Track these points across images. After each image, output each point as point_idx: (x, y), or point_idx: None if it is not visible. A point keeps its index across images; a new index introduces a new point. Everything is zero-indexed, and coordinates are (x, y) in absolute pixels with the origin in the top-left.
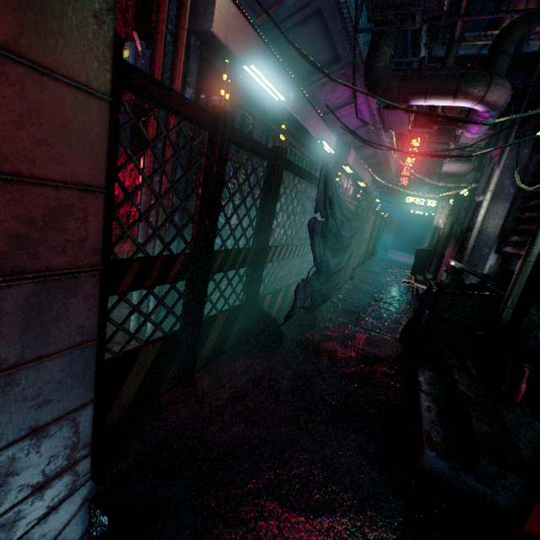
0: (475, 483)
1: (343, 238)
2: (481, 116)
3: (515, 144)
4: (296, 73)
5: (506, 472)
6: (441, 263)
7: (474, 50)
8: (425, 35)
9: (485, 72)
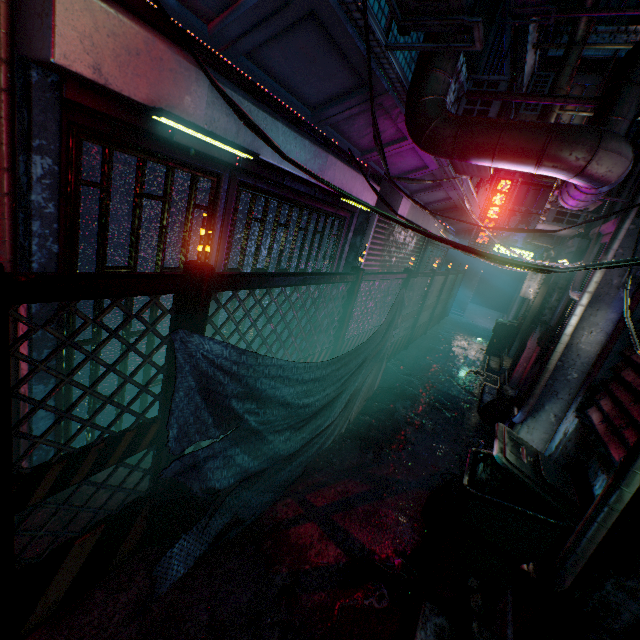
0: None
1: (313, 406)
2: (581, 190)
3: (636, 226)
4: (303, 102)
5: None
6: (521, 356)
7: (608, 50)
8: (536, 31)
9: (591, 128)
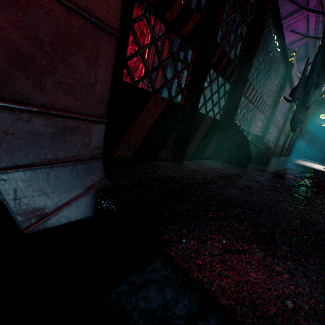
0: None
1: None
2: None
3: None
4: None
5: None
6: None
7: None
8: None
9: None
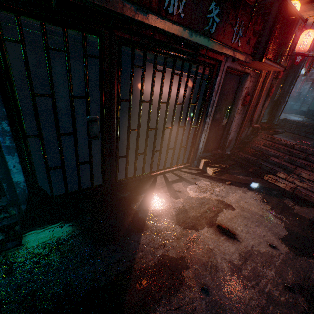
0: None
1: None
2: None
3: None
4: None
5: None
6: None
7: None
8: None
9: None
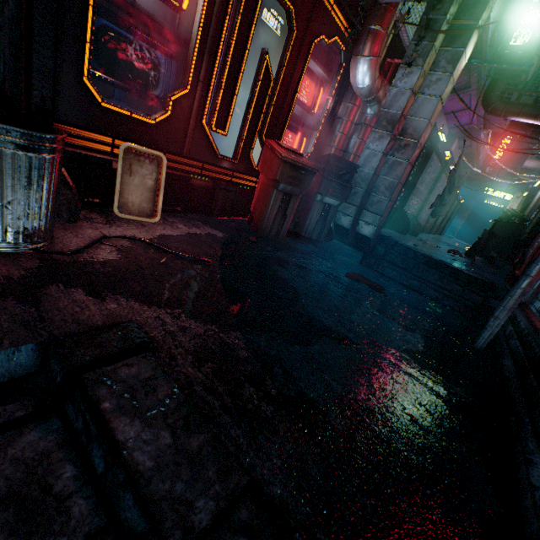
0: (492, 269)
1: (454, 185)
2: None
3: None
4: None
5: (505, 264)
6: None
7: None
8: None
9: None
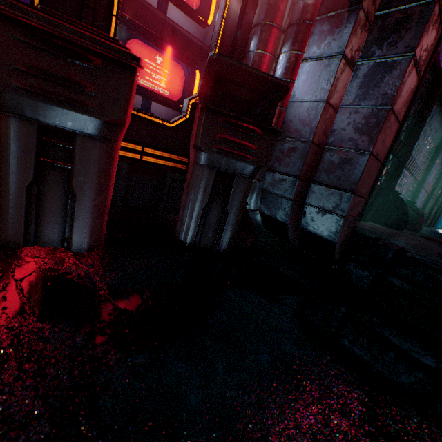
0: None
1: None
2: None
3: None
4: None
5: None
6: None
7: None
8: None
9: None
